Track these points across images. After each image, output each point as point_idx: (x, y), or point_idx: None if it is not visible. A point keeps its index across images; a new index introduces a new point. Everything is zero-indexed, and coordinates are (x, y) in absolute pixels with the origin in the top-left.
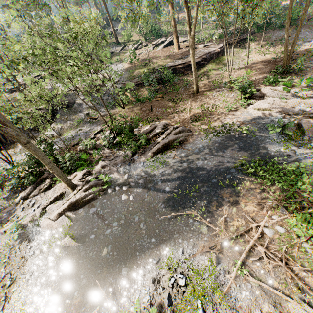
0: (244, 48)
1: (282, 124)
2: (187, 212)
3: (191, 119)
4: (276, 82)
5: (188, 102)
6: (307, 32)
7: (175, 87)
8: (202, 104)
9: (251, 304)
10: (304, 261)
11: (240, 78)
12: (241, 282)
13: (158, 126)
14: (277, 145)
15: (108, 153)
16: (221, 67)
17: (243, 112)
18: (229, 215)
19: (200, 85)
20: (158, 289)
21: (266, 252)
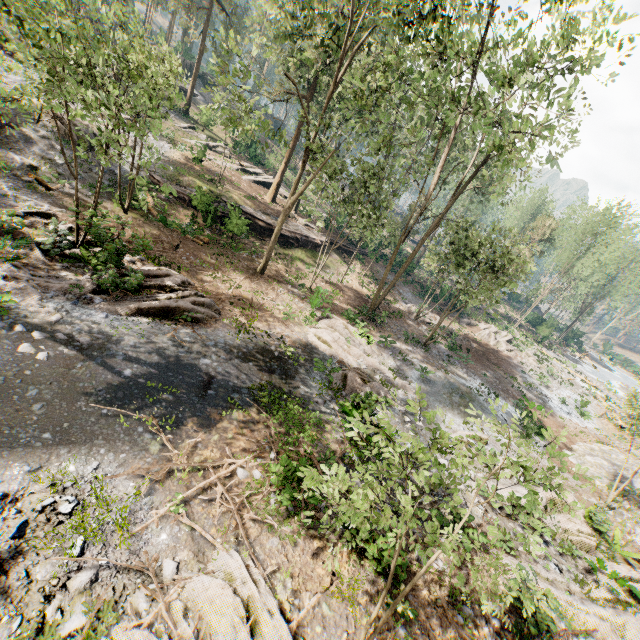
0: (348, 263)
1: (330, 366)
2: (141, 416)
3: (231, 299)
4: (354, 322)
5: (241, 277)
6: (411, 293)
7: (236, 245)
8: (259, 291)
9: (165, 550)
10: (261, 512)
11: (319, 289)
12: (167, 524)
13: (172, 277)
14: (312, 387)
15: (39, 262)
16: (311, 265)
17: (301, 331)
18: (204, 441)
19: (271, 267)
20: (7, 512)
21: (224, 492)
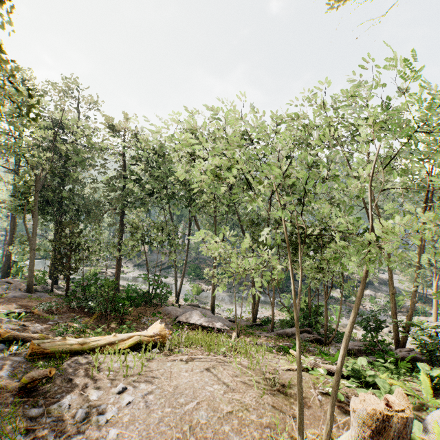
0: None
1: None
2: None
3: None
4: None
5: None
6: None
7: None
8: None
9: None
10: None
11: None
12: None
13: None
14: None
15: None
16: None
17: None
18: None
19: None
20: None
21: None
